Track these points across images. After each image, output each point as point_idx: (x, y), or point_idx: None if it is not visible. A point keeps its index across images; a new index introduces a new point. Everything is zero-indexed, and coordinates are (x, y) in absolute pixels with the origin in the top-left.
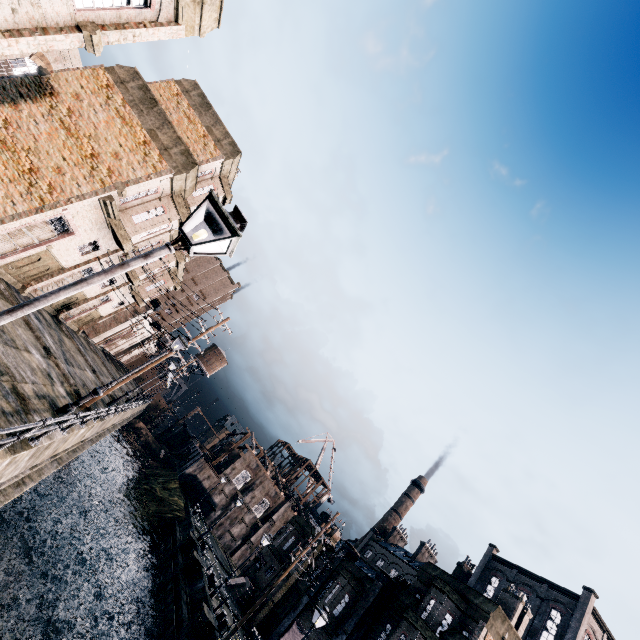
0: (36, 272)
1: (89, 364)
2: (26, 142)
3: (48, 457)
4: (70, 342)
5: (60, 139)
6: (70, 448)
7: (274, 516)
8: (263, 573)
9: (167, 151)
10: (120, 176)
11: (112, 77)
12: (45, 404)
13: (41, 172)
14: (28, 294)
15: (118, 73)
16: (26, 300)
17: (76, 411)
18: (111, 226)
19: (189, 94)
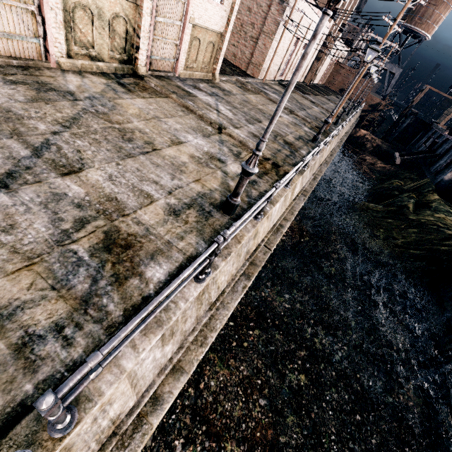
0: None
1: (207, 121)
2: None
3: None
4: (159, 102)
5: None
6: None
7: None
8: None
9: None
10: None
11: None
12: None
13: None
14: None
15: None
16: None
17: None
18: None
19: None
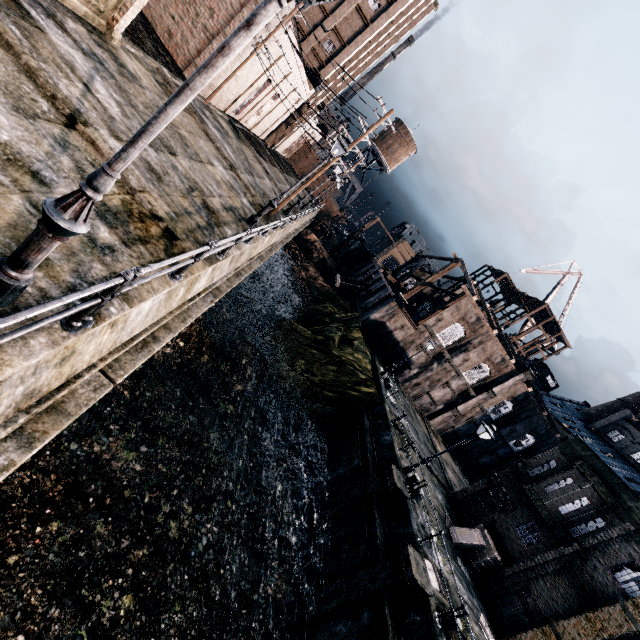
0: None
1: (47, 89)
2: None
3: None
4: None
5: None
6: None
7: (495, 388)
8: (511, 527)
9: None
10: None
11: None
12: None
13: None
14: None
15: None
16: None
17: None
18: None
19: None
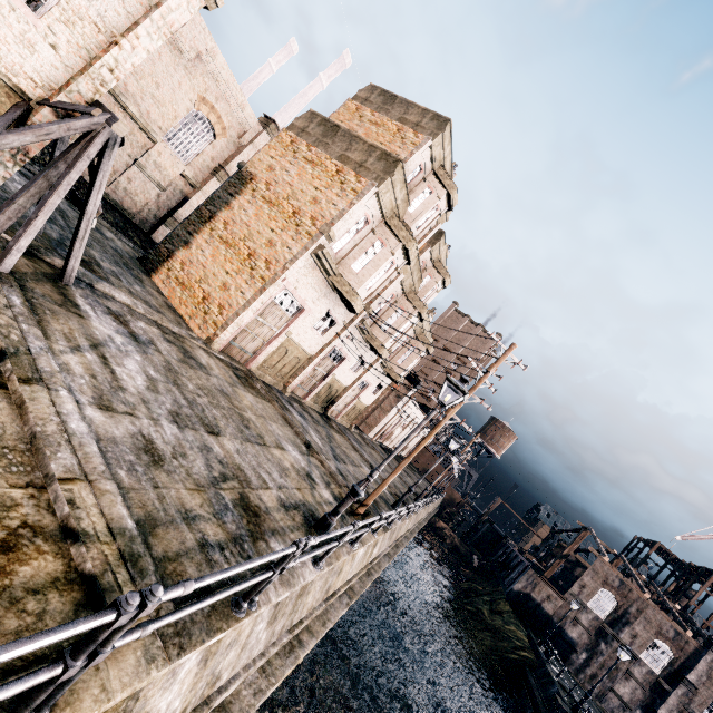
0: (290, 368)
1: (365, 459)
2: (241, 232)
3: (320, 600)
4: (341, 438)
5: (265, 214)
6: (354, 577)
7: (689, 675)
8: None
9: (362, 167)
10: (323, 219)
11: (293, 132)
12: (296, 518)
13: (257, 253)
14: (292, 394)
15: (297, 125)
16: (290, 400)
17: (347, 522)
18: (334, 286)
19: (368, 101)
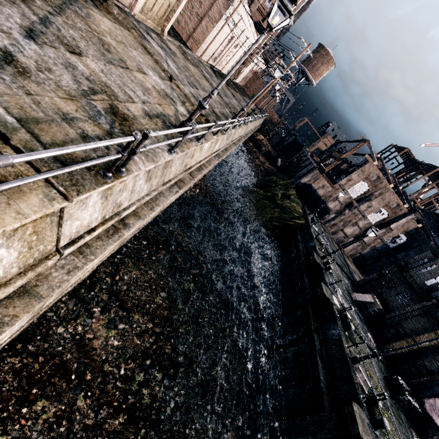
0: None
1: (161, 68)
2: None
3: None
4: (122, 31)
5: None
6: None
7: (392, 225)
8: (392, 295)
9: None
10: None
11: None
12: None
13: None
14: None
15: None
16: None
17: None
18: None
19: None
